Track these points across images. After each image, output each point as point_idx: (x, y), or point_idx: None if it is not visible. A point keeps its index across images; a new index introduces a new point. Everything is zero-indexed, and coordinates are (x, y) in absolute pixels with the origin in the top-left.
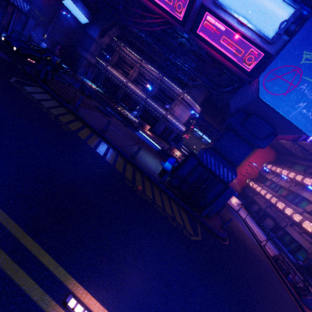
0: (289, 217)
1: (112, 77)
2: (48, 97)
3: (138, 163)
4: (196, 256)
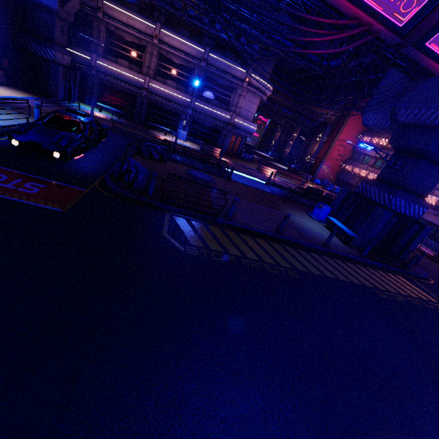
0: None
1: (115, 80)
2: (201, 226)
3: (333, 248)
4: None
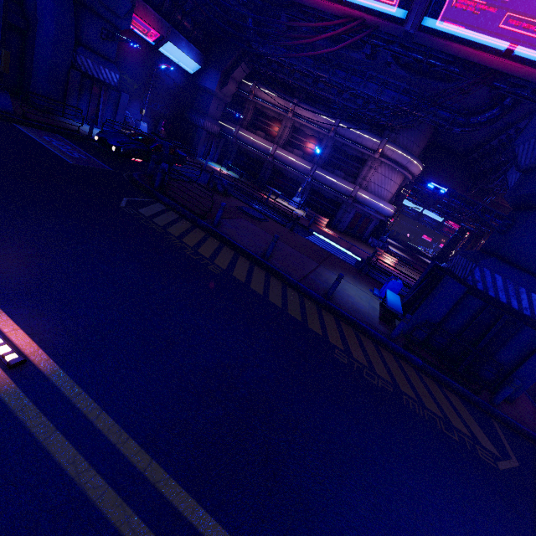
0: None
1: (249, 147)
2: (174, 215)
3: (340, 306)
4: (531, 518)
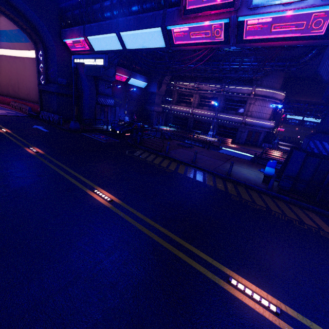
0: None
1: (179, 113)
2: (148, 153)
3: (236, 178)
4: None
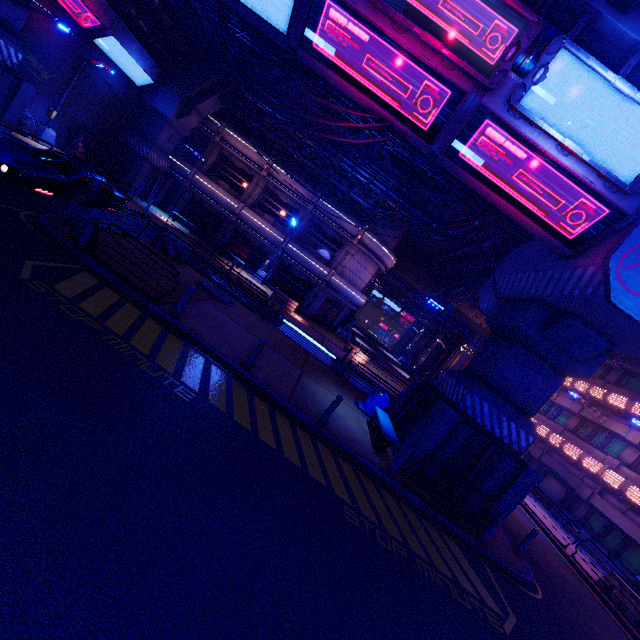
0: (593, 476)
1: (207, 198)
2: (112, 296)
3: (335, 434)
4: None
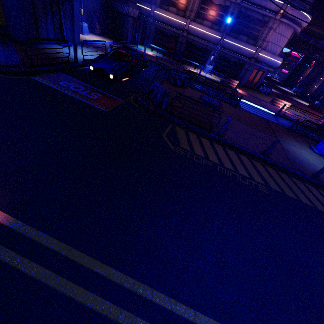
0: None
1: (165, 25)
2: (194, 136)
3: None
4: None
